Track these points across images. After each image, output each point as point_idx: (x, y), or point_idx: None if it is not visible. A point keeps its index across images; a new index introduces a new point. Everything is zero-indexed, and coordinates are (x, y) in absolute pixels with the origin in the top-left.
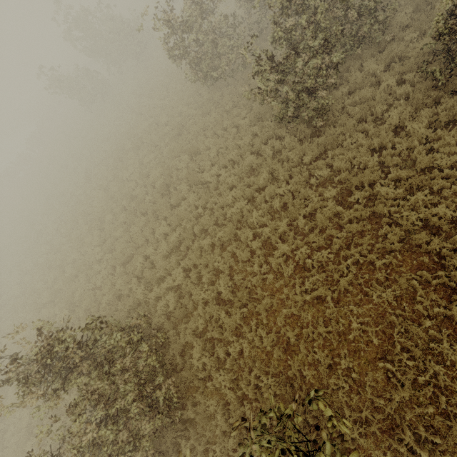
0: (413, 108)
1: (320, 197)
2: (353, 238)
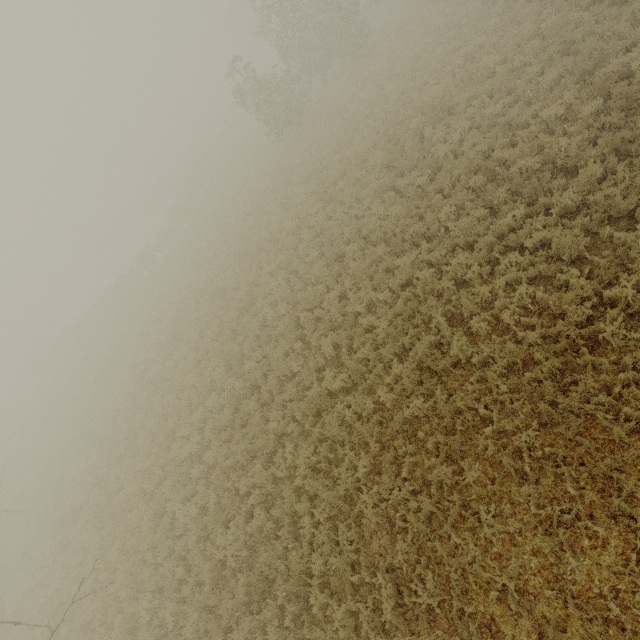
0: None
1: None
2: None
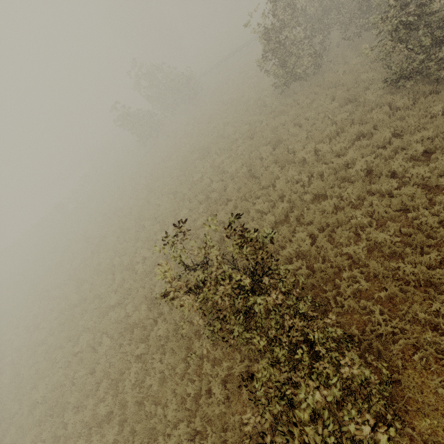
0: None
1: None
2: None
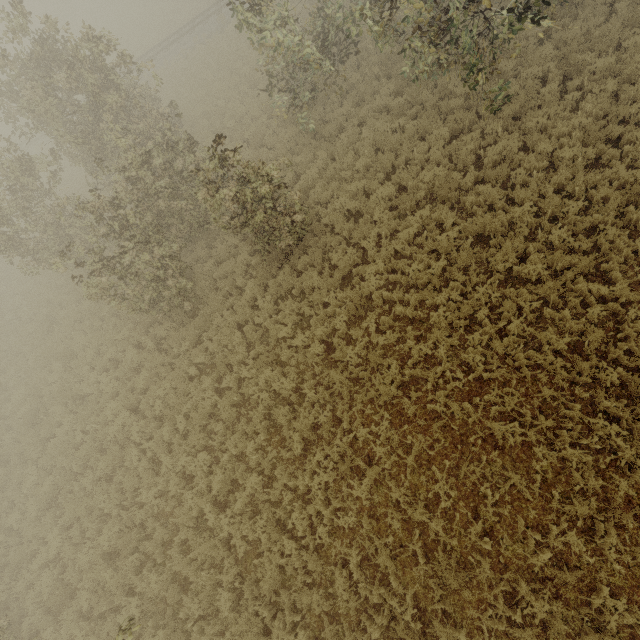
0: (263, 280)
1: (201, 388)
2: (233, 426)
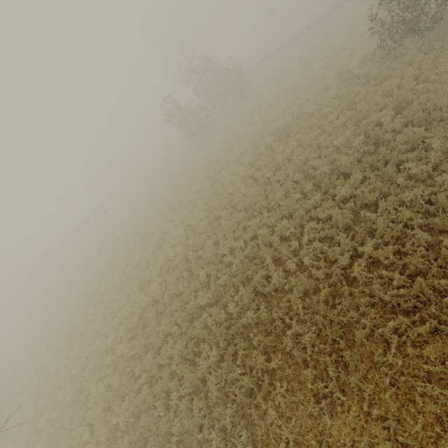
0: None
1: None
2: None
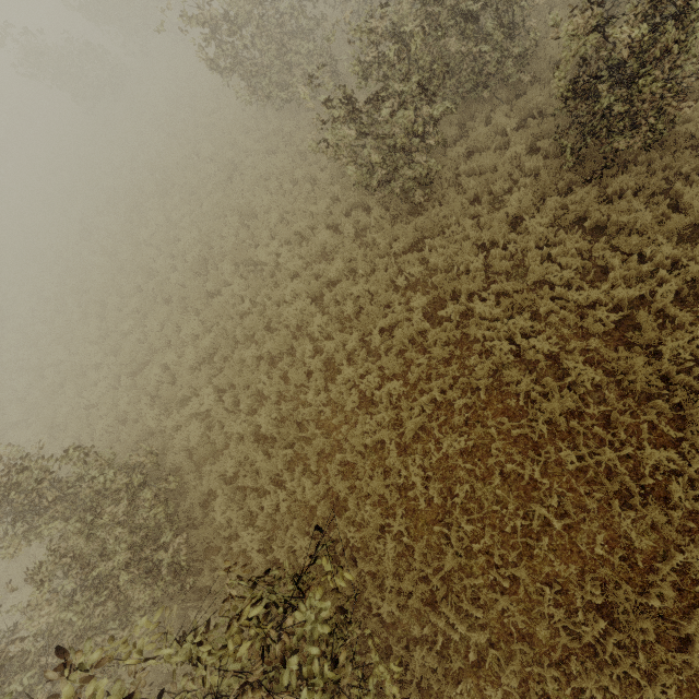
0: (539, 194)
1: (406, 305)
2: (437, 366)
